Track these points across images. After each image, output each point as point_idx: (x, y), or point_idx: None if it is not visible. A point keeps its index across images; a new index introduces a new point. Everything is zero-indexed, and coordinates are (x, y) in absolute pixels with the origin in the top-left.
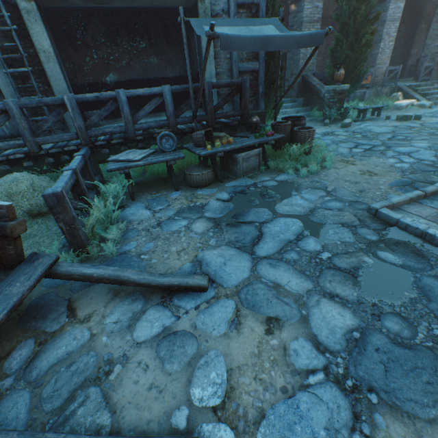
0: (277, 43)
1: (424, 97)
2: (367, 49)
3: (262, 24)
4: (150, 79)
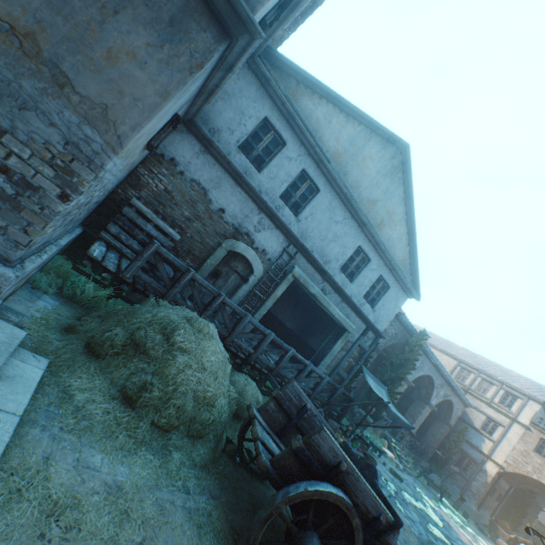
0: (398, 420)
1: (398, 457)
2: None
3: (382, 387)
4: (278, 318)
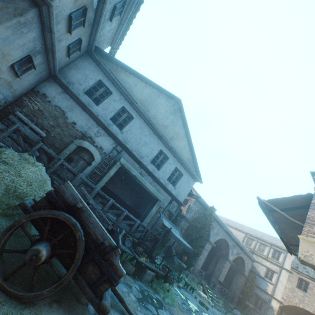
0: (181, 243)
1: (210, 298)
2: (196, 255)
3: (176, 228)
4: (120, 198)
